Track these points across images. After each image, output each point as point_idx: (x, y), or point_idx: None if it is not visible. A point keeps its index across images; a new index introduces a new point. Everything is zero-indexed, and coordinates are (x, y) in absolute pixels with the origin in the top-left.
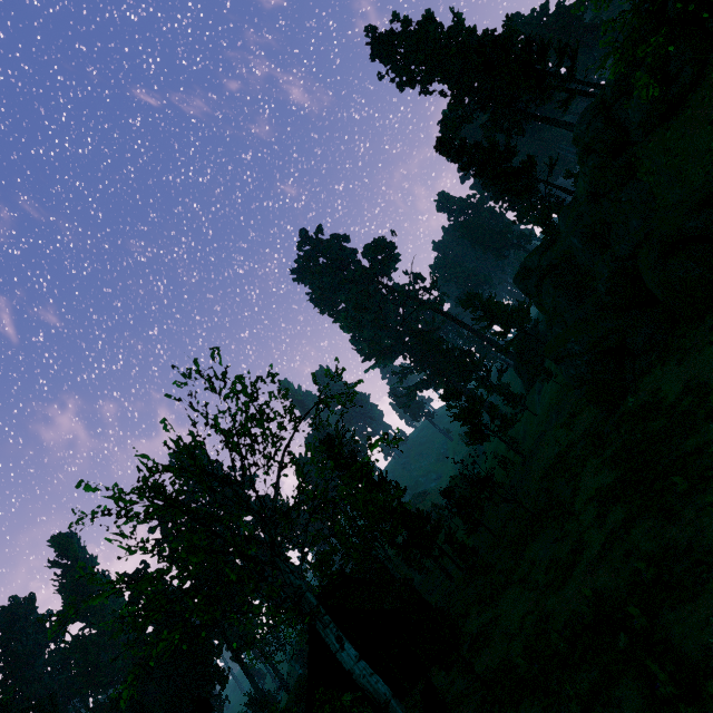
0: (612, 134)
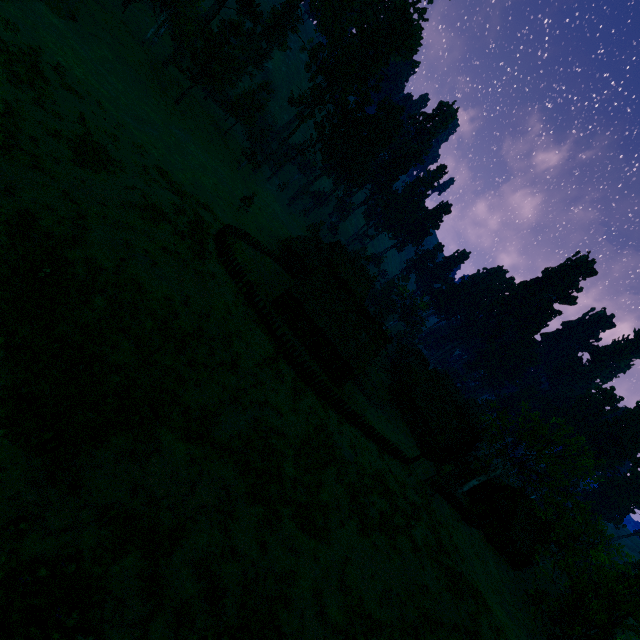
0: None
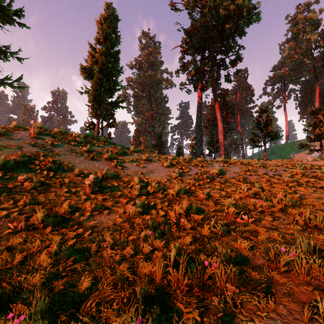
0: None
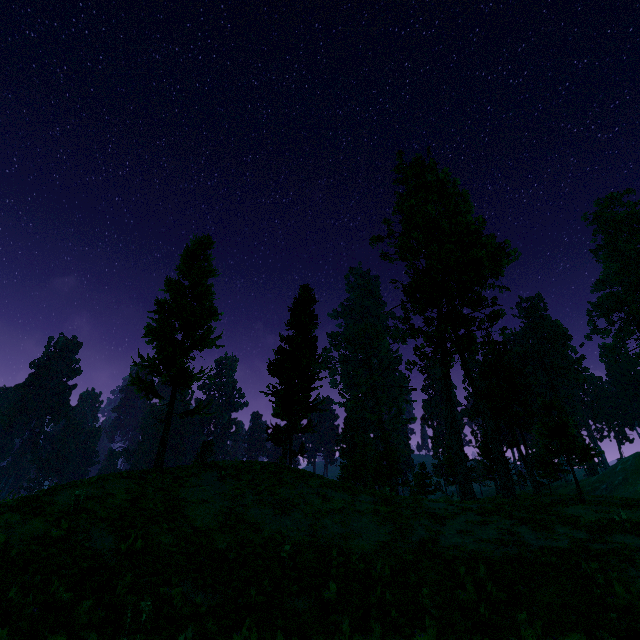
0: None
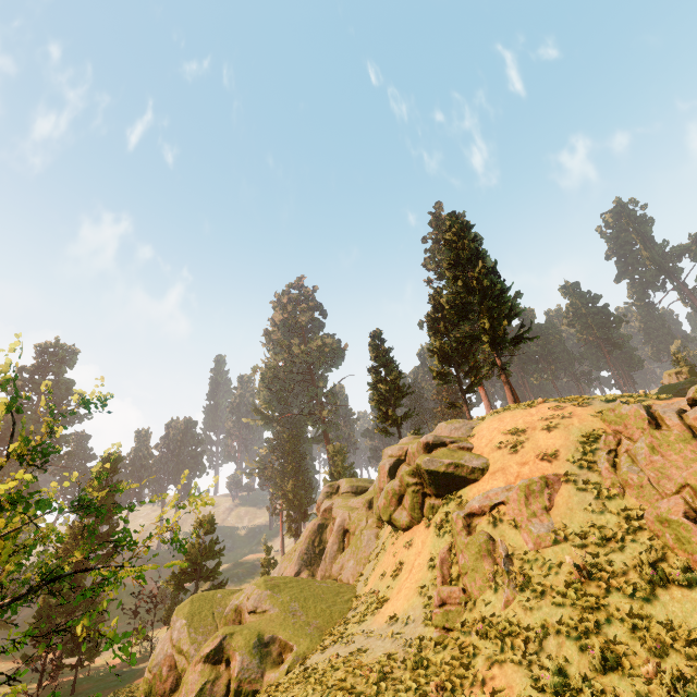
0: (386, 483)
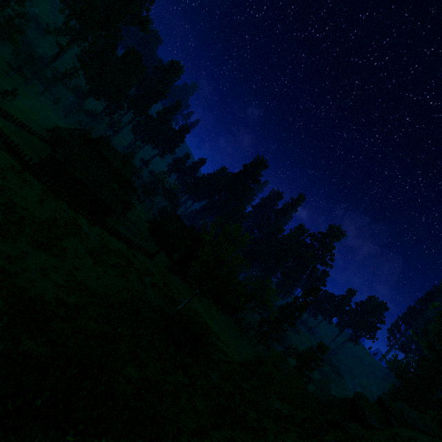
0: None
